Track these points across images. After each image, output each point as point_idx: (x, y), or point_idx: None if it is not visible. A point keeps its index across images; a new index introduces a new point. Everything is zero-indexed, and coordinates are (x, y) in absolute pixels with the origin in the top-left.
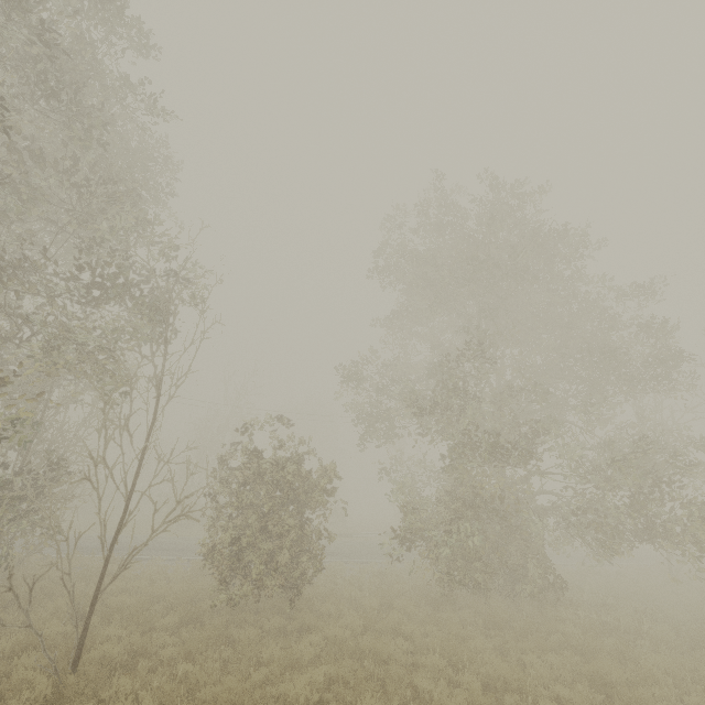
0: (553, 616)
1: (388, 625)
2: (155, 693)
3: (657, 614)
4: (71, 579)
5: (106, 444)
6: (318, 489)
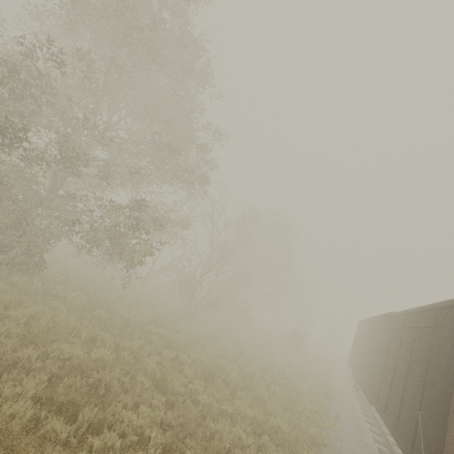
0: (4, 277)
1: None
2: None
3: (94, 293)
4: None
5: None
6: None
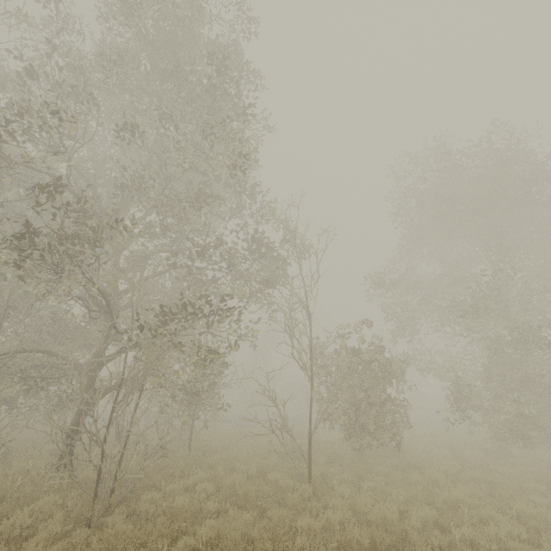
0: None
1: (476, 465)
2: (369, 494)
3: None
4: (288, 429)
5: (292, 346)
6: (401, 372)
